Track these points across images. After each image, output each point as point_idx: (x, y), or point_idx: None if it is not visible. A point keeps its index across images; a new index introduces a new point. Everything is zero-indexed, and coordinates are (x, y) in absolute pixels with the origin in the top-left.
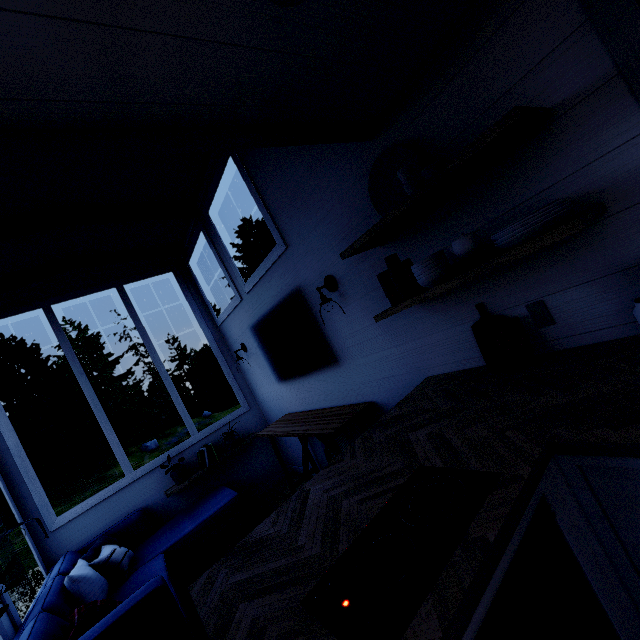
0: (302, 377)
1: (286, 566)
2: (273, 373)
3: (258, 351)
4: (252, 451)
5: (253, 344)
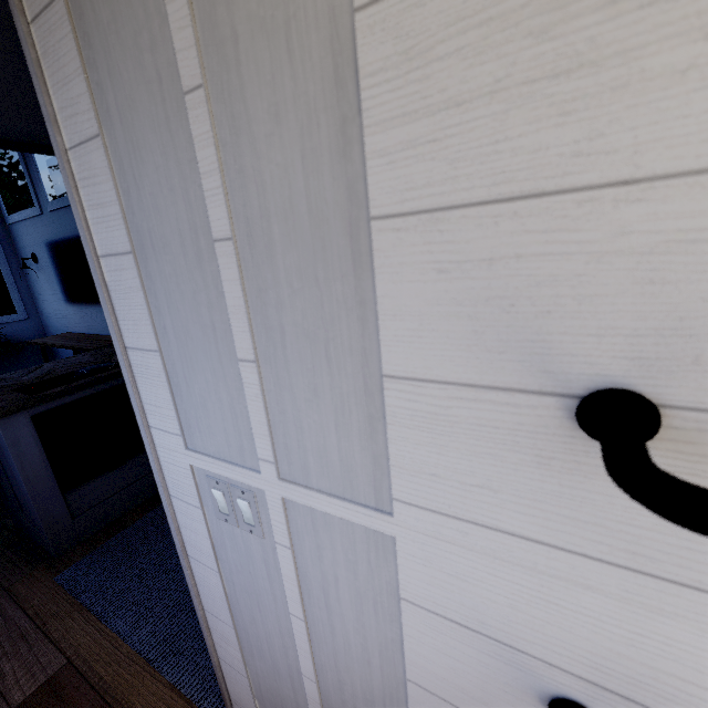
0: (89, 305)
1: (10, 384)
2: (62, 293)
3: (50, 268)
4: (20, 358)
5: (46, 259)
